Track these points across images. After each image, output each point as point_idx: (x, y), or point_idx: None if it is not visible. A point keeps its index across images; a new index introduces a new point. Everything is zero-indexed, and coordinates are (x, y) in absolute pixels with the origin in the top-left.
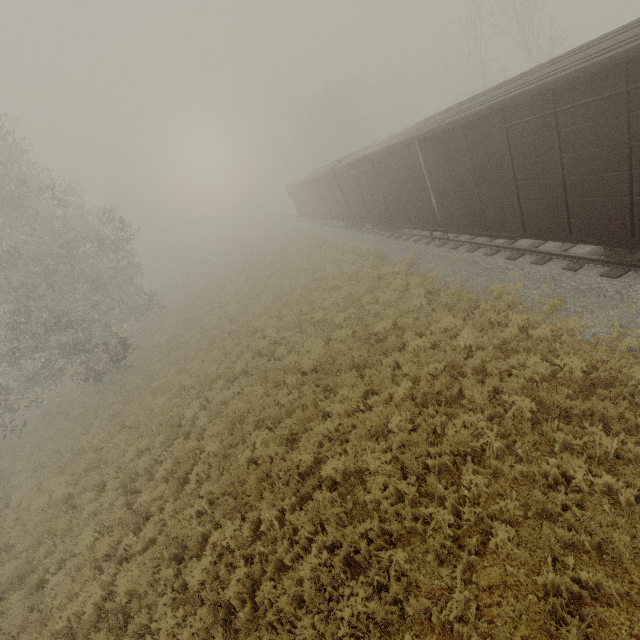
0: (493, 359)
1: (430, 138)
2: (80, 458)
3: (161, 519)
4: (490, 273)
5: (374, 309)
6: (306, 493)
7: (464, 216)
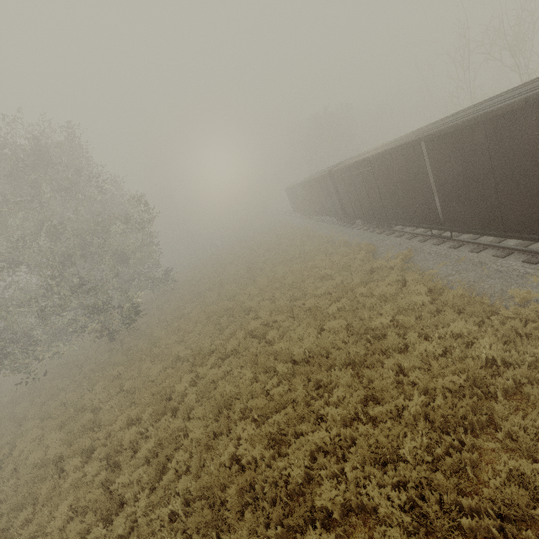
0: (534, 383)
1: (440, 138)
2: (79, 416)
3: (134, 511)
4: (504, 276)
5: (369, 302)
6: (294, 523)
7: (474, 215)
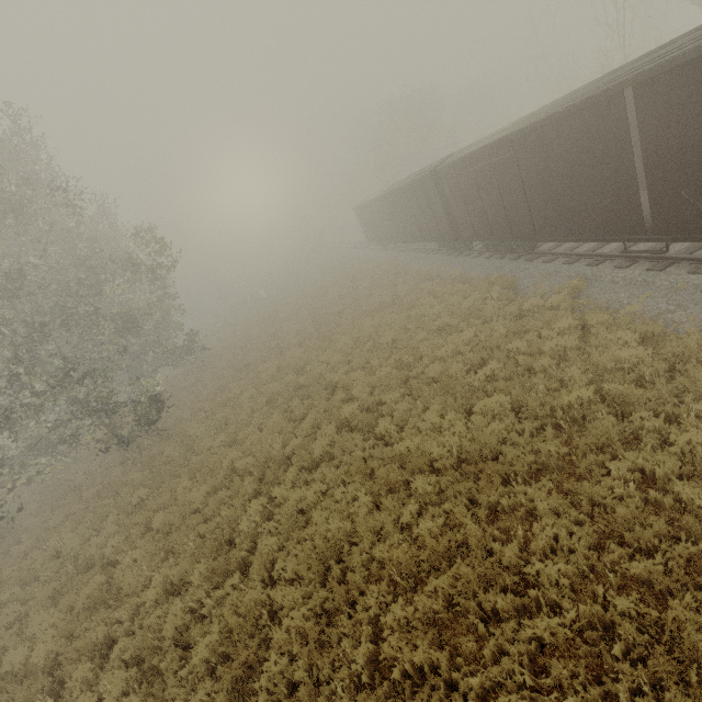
0: None
1: (671, 73)
2: (83, 579)
3: None
4: None
5: (540, 364)
6: None
7: None
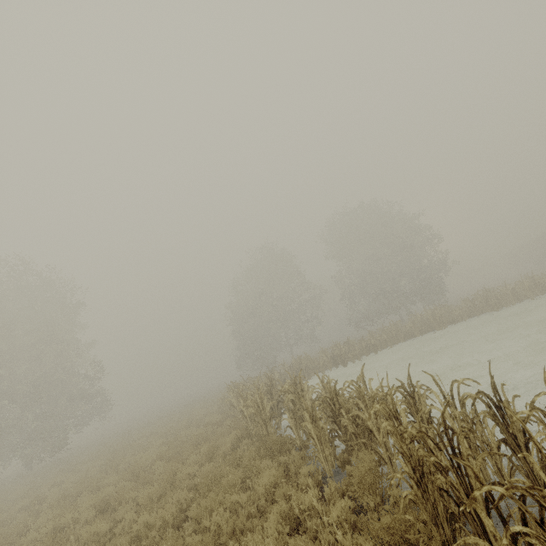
0: None
1: None
2: None
3: None
4: None
5: None
6: None
7: None
